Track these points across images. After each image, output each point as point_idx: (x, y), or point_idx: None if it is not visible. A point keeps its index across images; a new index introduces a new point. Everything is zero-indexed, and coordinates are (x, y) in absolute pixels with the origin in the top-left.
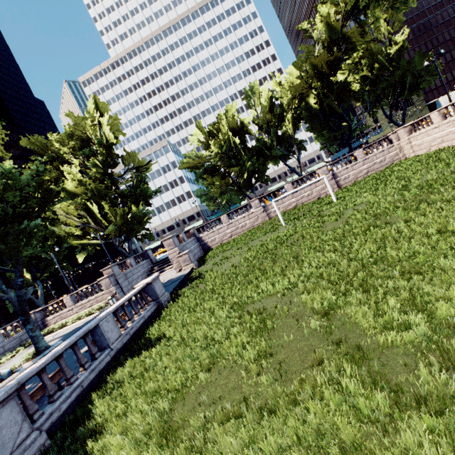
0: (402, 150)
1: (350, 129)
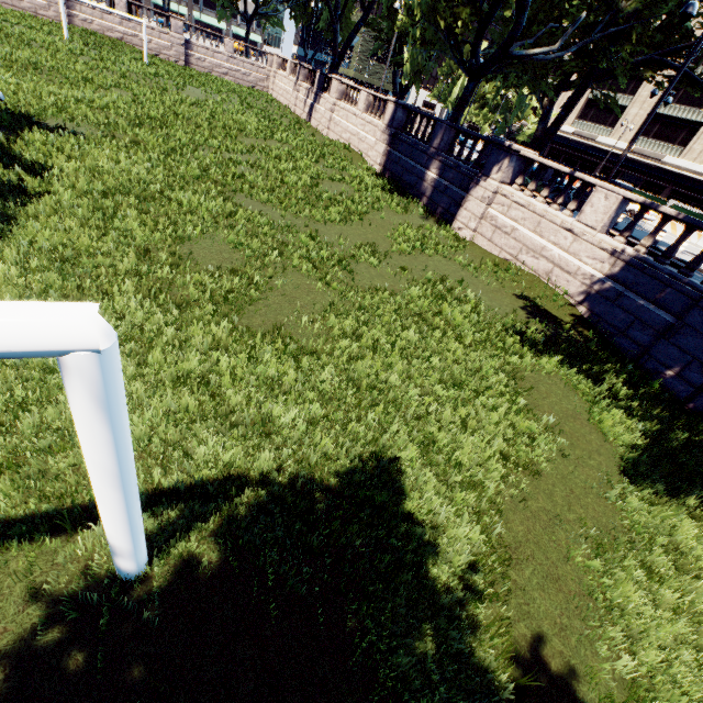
0: (269, 80)
1: (256, 8)
